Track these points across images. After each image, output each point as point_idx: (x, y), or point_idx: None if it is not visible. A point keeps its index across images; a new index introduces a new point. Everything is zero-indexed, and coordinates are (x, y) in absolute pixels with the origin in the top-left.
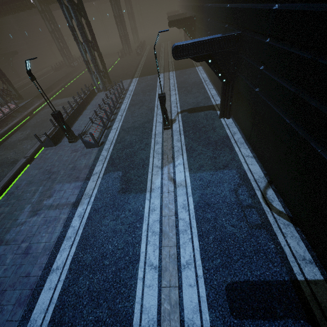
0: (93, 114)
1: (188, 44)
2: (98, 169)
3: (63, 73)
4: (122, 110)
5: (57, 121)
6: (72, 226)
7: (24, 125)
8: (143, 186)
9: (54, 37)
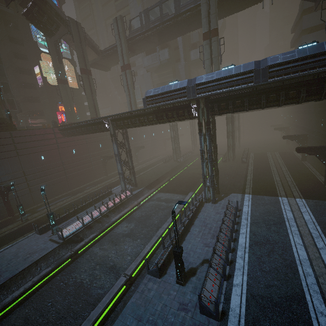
0: (212, 252)
1: None
2: None
3: (170, 166)
4: (242, 247)
5: (176, 258)
6: None
7: (130, 215)
8: None
9: (173, 140)
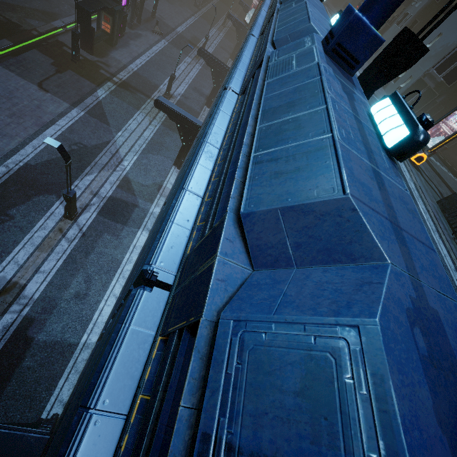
0: None
1: (244, 3)
2: (198, 14)
3: None
4: (208, 6)
5: None
6: (192, 18)
7: None
8: (211, 28)
9: None
